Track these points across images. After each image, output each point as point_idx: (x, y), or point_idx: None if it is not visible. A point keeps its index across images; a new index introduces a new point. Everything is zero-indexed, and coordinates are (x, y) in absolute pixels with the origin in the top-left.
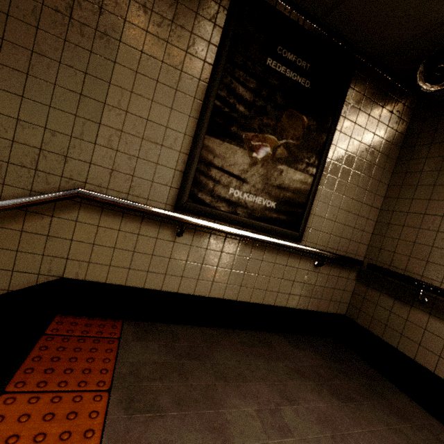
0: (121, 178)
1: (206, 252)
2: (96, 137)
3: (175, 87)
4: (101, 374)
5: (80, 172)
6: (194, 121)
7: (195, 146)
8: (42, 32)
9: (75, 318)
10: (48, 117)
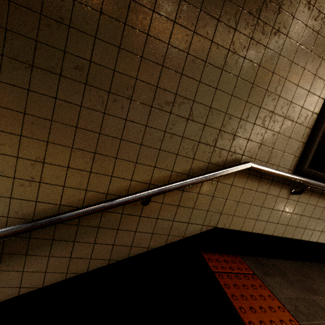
0: (265, 150)
1: (306, 205)
2: (256, 118)
3: (314, 73)
4: (282, 312)
5: (240, 147)
6: (321, 101)
7: (322, 122)
8: (237, 33)
9: (212, 254)
10: (229, 104)
